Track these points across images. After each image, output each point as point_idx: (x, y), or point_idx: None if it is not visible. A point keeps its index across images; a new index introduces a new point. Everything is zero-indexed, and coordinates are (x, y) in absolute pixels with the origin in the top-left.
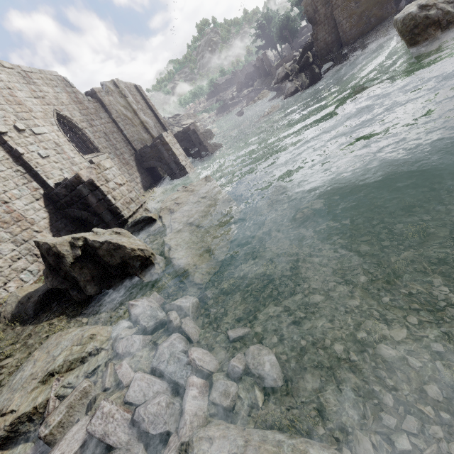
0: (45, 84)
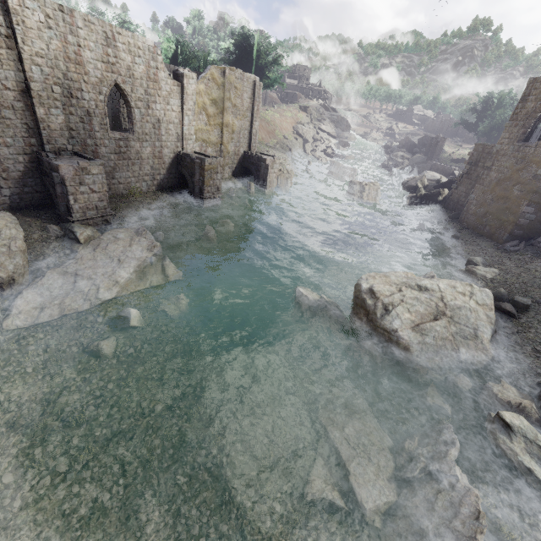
0: (127, 50)
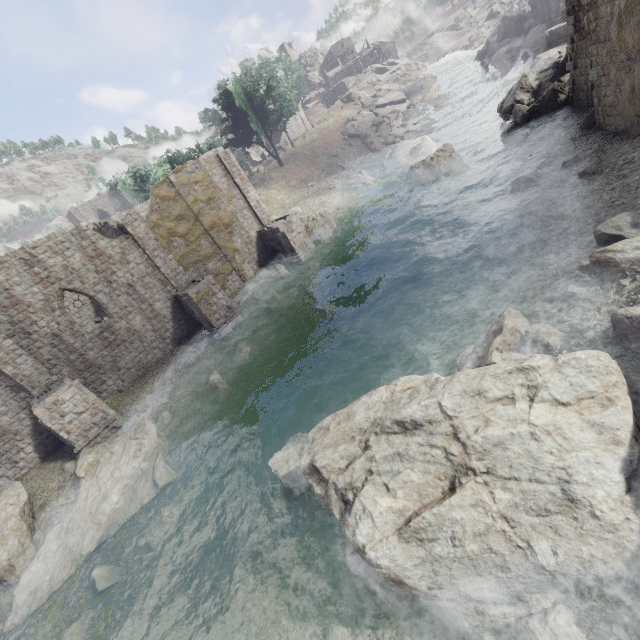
0: (53, 254)
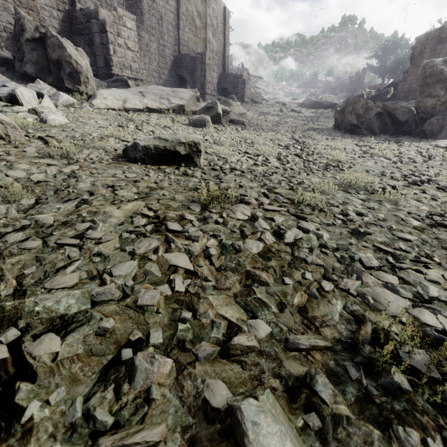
0: None
